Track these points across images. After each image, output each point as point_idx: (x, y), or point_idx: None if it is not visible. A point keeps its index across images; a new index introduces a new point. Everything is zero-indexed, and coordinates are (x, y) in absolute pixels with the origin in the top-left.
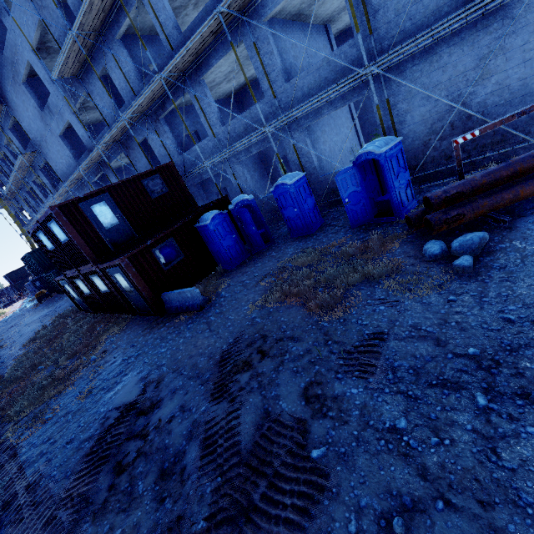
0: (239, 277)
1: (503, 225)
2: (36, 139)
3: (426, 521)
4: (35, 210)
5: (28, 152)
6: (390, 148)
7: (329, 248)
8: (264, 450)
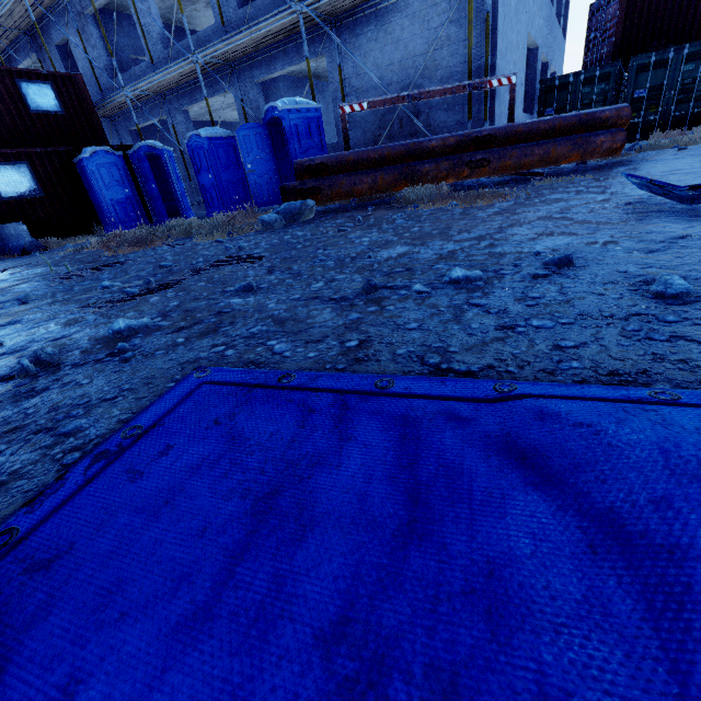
0: None
1: (352, 209)
2: None
3: None
4: None
5: None
6: (299, 109)
7: None
8: None
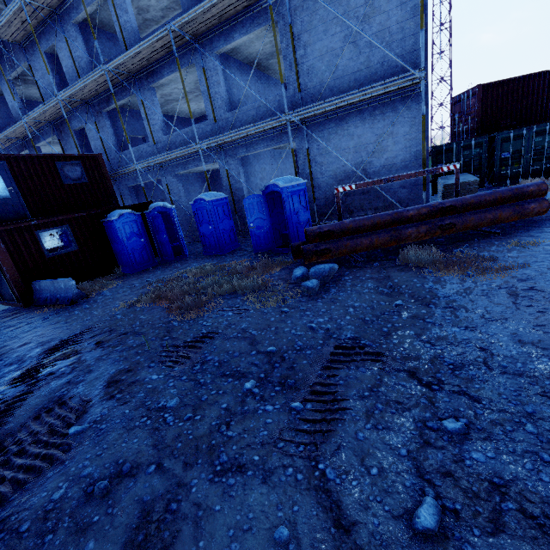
0: (133, 280)
1: (358, 265)
2: None
3: (130, 483)
4: None
5: None
6: (293, 185)
7: (228, 266)
8: (28, 430)
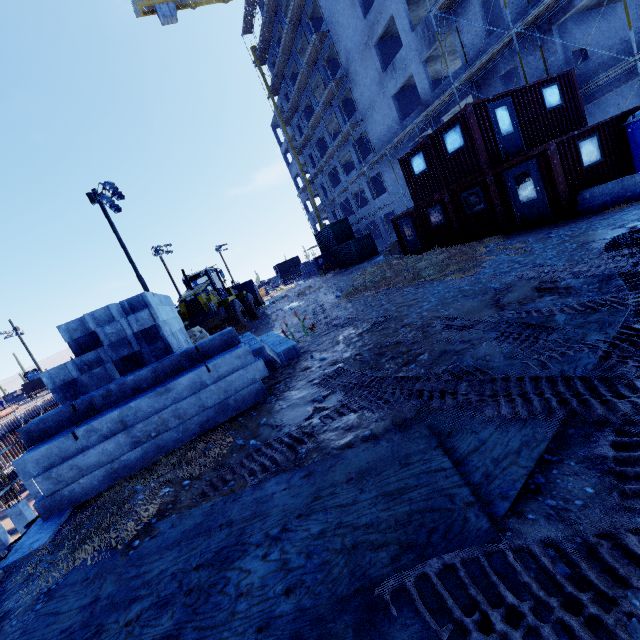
0: None
1: None
2: (362, 109)
3: None
4: (328, 193)
5: (354, 122)
6: None
7: None
8: None
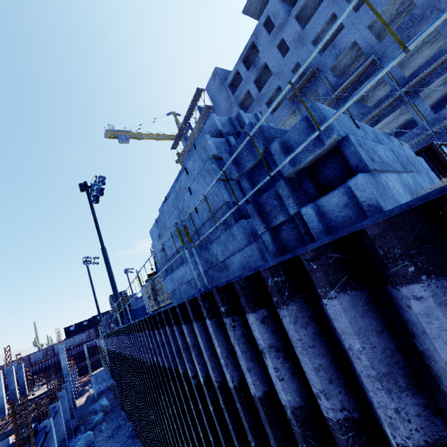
0: None
1: None
2: None
3: None
4: None
5: None
6: None
7: None
8: None
